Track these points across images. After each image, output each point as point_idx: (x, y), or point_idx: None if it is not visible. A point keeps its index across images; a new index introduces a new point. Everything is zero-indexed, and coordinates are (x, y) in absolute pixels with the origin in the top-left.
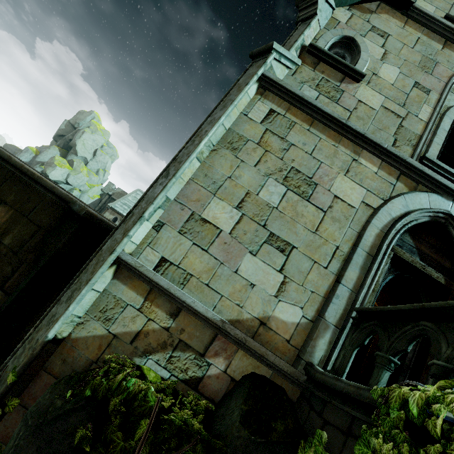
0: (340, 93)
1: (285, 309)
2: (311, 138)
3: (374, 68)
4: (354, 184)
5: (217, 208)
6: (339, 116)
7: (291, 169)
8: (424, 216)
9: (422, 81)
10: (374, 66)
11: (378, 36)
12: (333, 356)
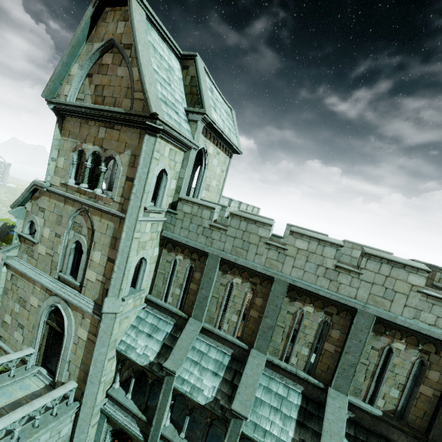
0: (33, 252)
1: (25, 347)
2: (22, 282)
3: (42, 232)
4: (35, 298)
5: (7, 317)
6: (24, 272)
7: (19, 297)
8: (53, 306)
9: (58, 231)
10: (42, 231)
11: (41, 212)
12: (33, 361)
